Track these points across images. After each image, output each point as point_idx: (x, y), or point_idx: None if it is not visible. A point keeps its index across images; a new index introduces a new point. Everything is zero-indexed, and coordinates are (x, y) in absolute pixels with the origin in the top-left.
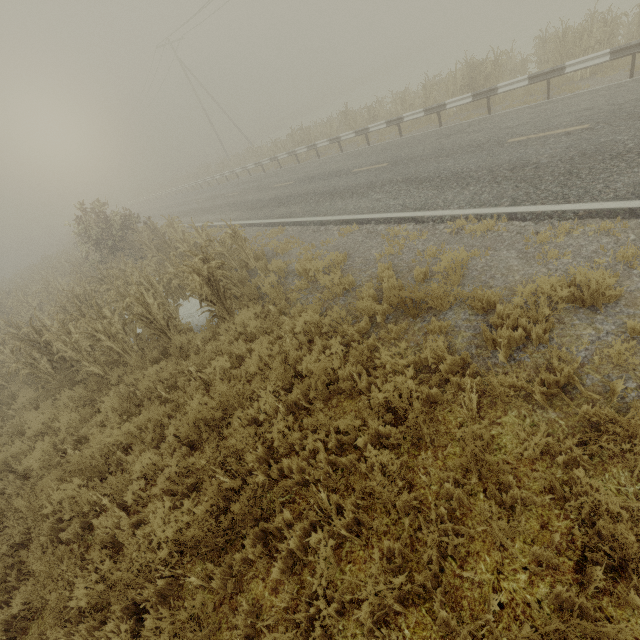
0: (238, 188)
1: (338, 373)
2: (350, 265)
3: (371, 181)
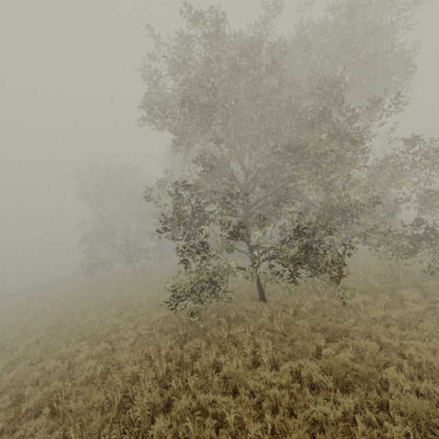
0: None
1: None
2: None
3: None
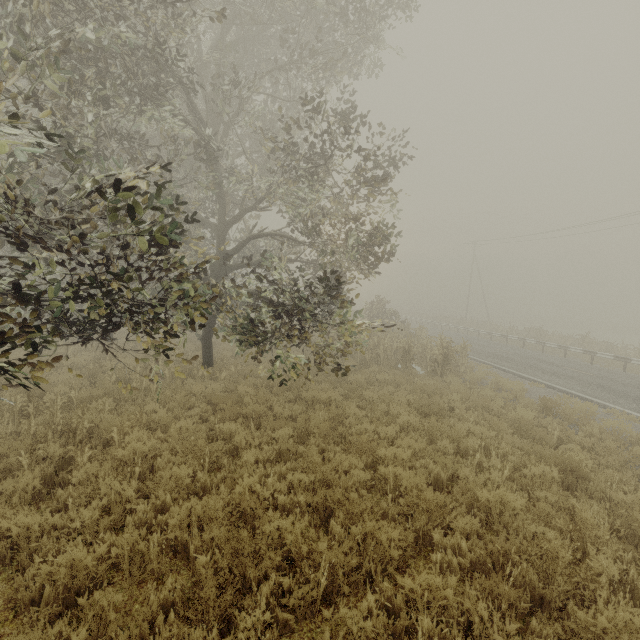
0: (465, 338)
1: (494, 409)
2: (526, 395)
3: (572, 375)
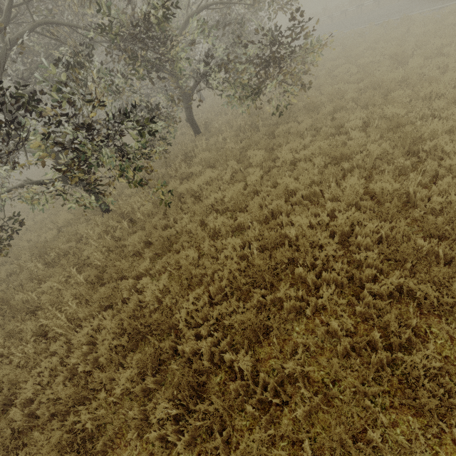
0: None
1: None
2: None
3: (328, 30)
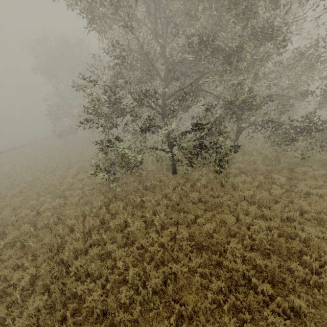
0: None
1: None
2: None
3: None
